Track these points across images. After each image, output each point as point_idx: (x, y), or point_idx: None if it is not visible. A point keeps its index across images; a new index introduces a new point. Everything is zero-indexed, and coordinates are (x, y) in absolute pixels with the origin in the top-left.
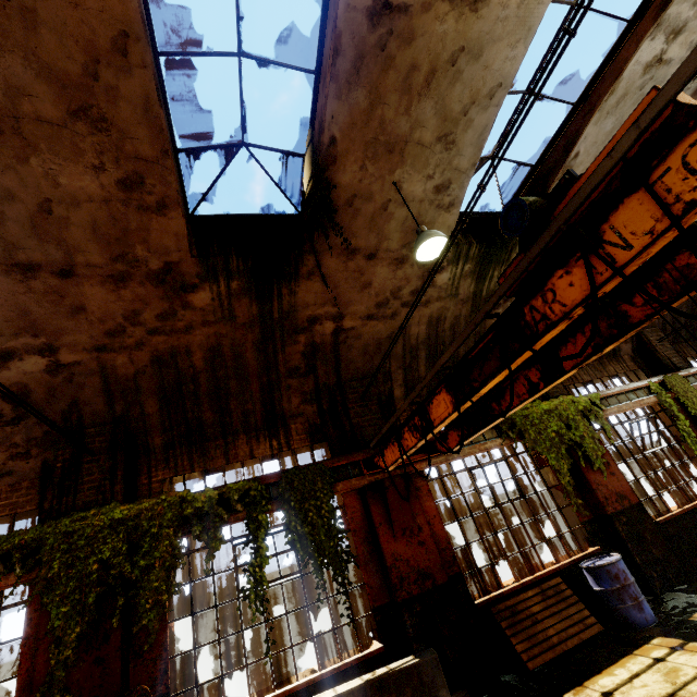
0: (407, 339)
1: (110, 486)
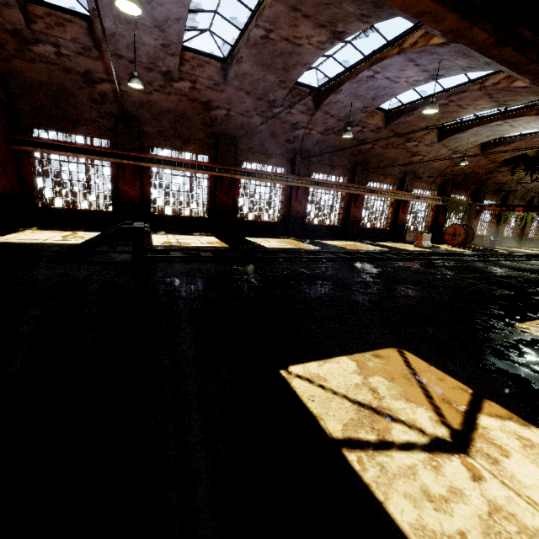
0: (501, 181)
1: (450, 193)
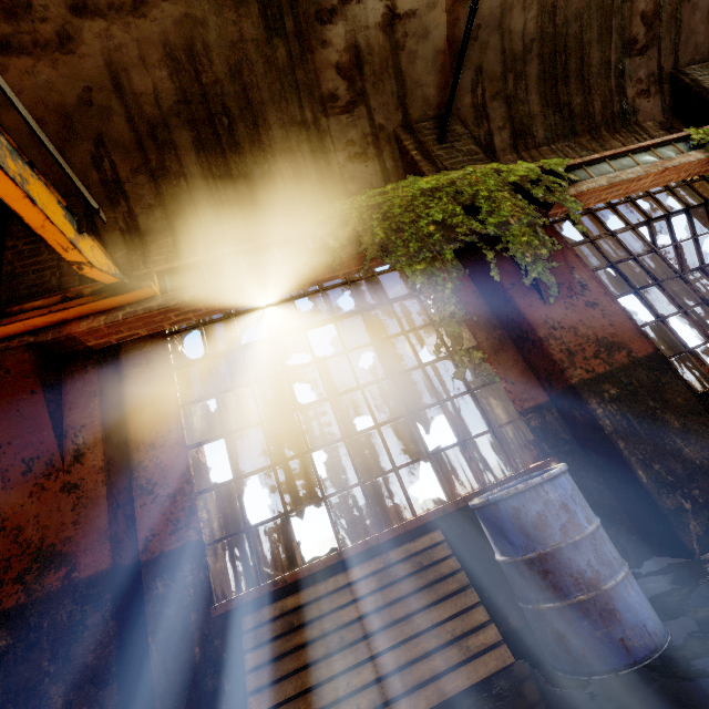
0: (133, 104)
1: None
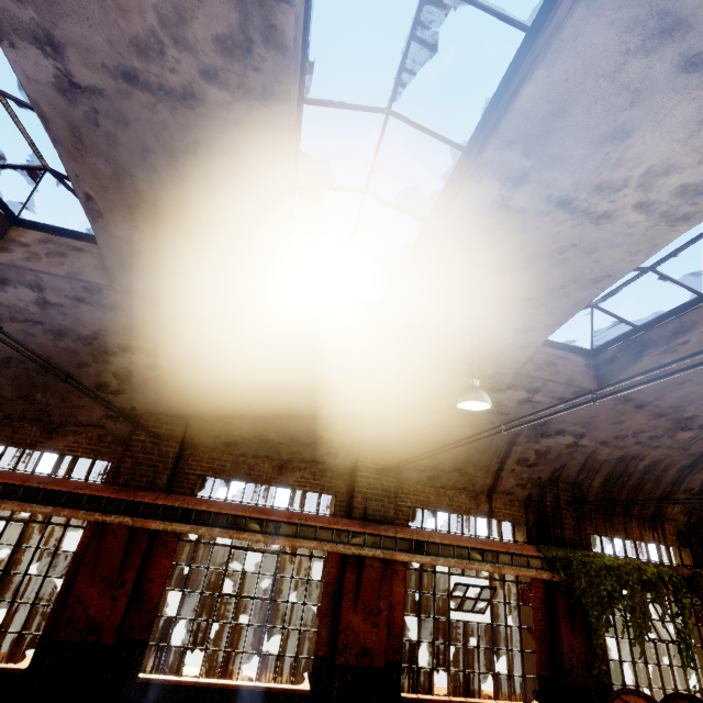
0: None
1: (578, 531)
